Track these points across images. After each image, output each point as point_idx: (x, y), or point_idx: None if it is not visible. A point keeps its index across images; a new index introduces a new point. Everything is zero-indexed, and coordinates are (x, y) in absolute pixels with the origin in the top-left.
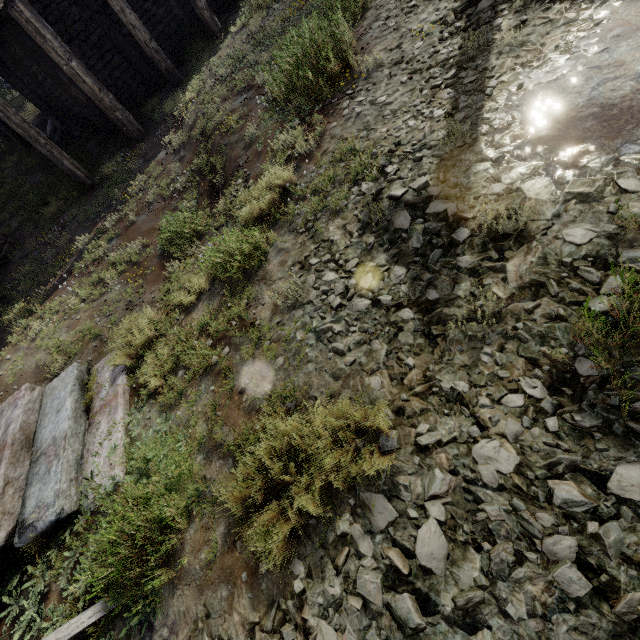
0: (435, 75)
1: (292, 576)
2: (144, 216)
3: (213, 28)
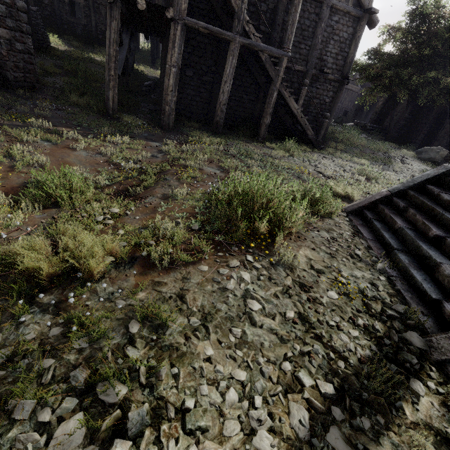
0: (314, 360)
1: None
2: (85, 154)
3: (261, 134)
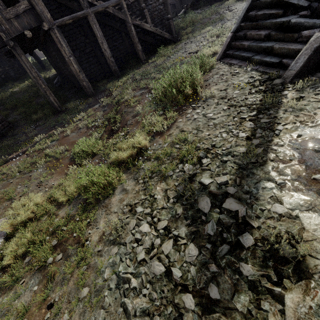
0: (243, 111)
1: None
2: (74, 133)
3: (141, 58)
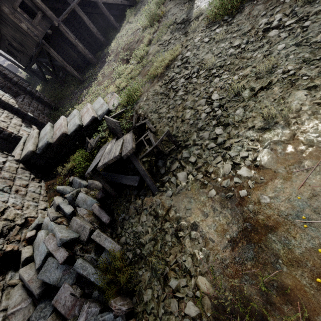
0: (184, 2)
1: (165, 76)
2: (105, 78)
3: (116, 26)
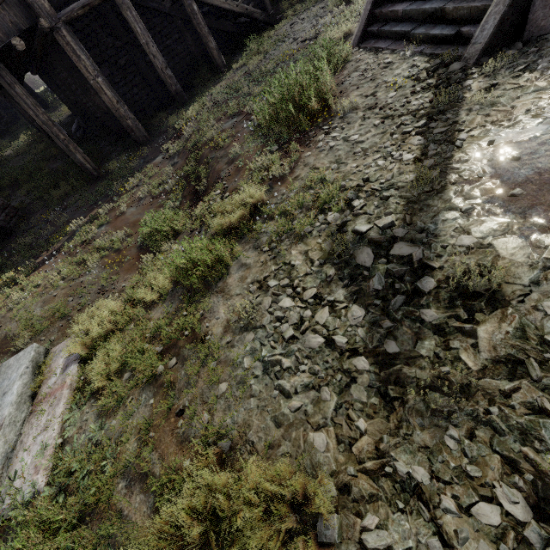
0: (406, 122)
1: None
2: (133, 209)
3: (219, 64)
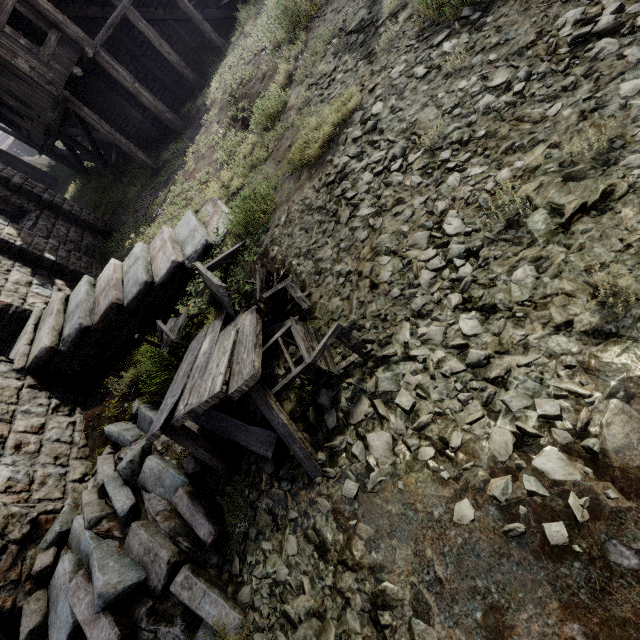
0: None
1: (326, 163)
2: (201, 162)
3: (219, 45)
